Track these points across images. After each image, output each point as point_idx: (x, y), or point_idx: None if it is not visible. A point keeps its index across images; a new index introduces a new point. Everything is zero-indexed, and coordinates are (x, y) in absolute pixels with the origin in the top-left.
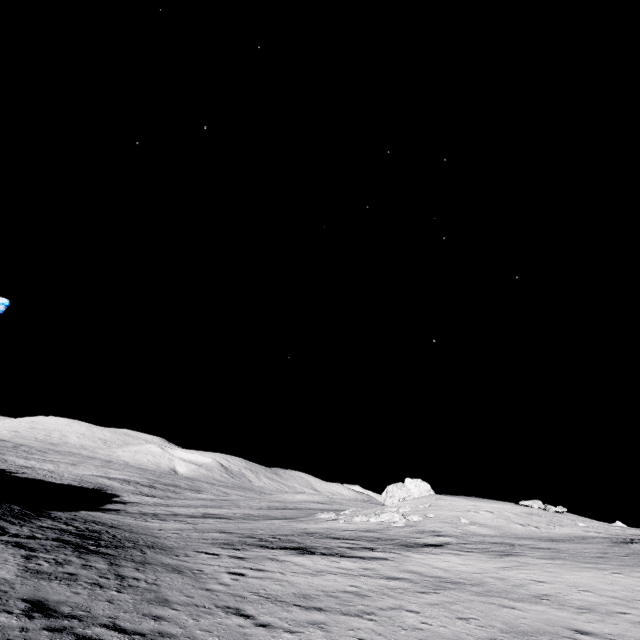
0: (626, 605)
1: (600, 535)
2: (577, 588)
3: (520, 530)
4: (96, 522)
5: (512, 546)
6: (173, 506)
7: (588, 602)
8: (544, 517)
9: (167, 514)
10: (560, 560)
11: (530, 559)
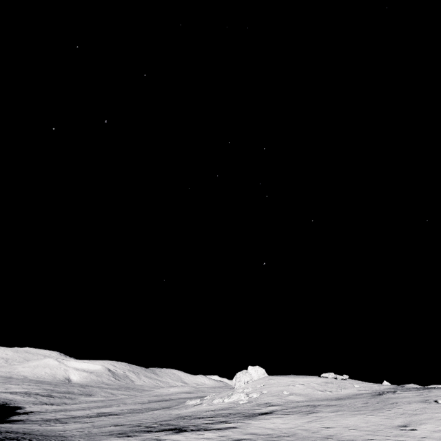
0: (373, 434)
1: (366, 392)
2: (348, 428)
3: (320, 395)
4: (10, 432)
5: (314, 406)
6: (70, 410)
7: (353, 436)
8: (335, 384)
9: (67, 418)
10: (341, 411)
11: (324, 414)
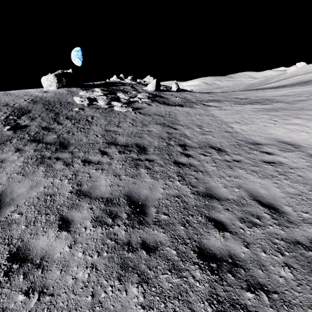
0: None
1: None
2: None
3: None
4: None
5: None
6: None
7: None
8: None
9: None
10: None
11: None
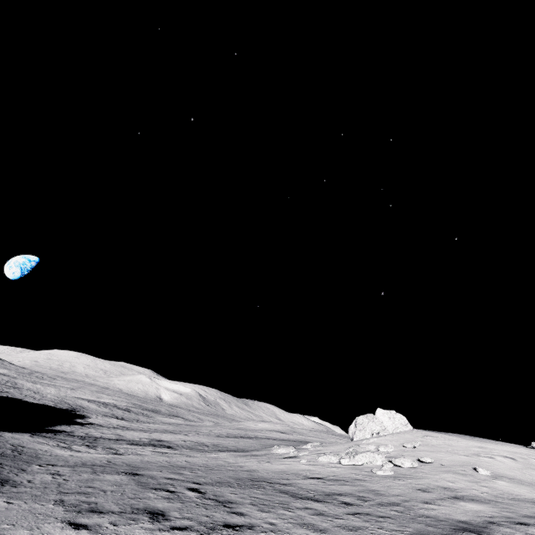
0: None
1: None
2: None
3: None
4: None
5: None
6: (131, 429)
7: None
8: None
9: (111, 439)
10: None
11: None
